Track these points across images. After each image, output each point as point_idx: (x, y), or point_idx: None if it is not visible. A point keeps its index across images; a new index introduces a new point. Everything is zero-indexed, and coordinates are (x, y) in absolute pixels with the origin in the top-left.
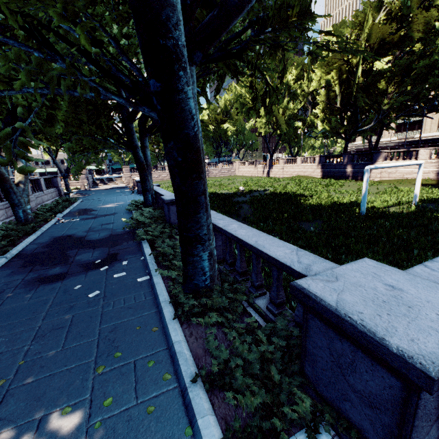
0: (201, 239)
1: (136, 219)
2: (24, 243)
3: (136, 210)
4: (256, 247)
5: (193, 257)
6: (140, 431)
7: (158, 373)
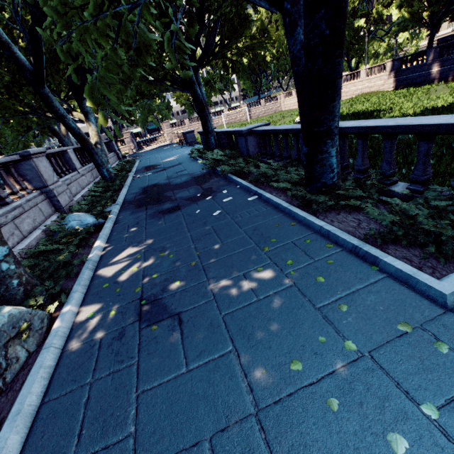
0: (331, 132)
1: (213, 158)
2: (122, 195)
3: (200, 157)
4: (402, 124)
5: (322, 155)
6: (331, 272)
7: (319, 245)
